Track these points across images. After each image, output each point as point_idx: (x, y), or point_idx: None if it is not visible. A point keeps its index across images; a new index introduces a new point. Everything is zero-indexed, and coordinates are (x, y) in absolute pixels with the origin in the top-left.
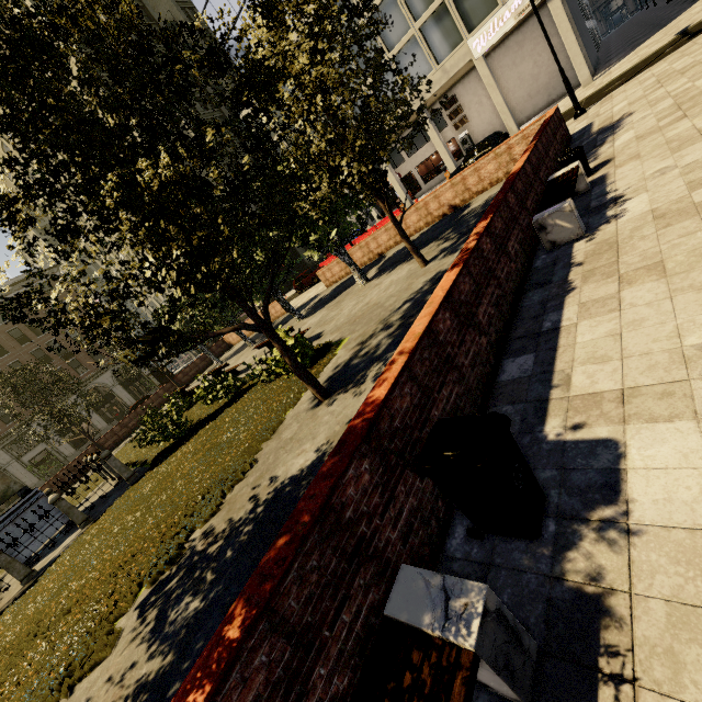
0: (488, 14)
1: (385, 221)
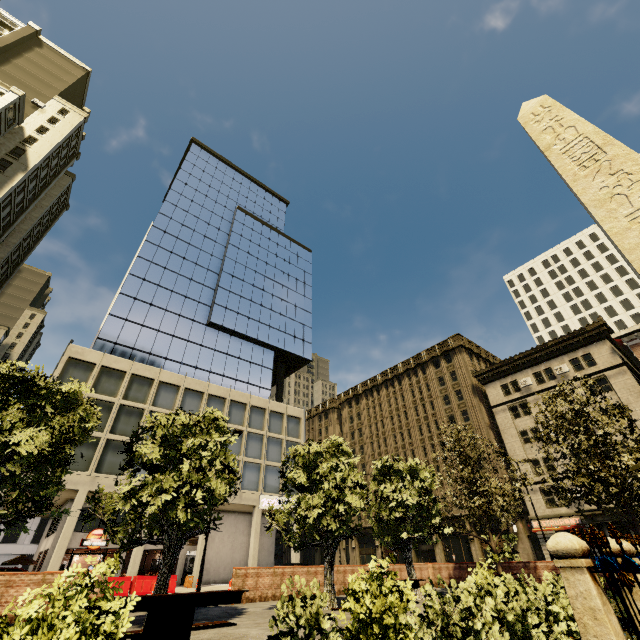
0: (273, 492)
1: (152, 578)
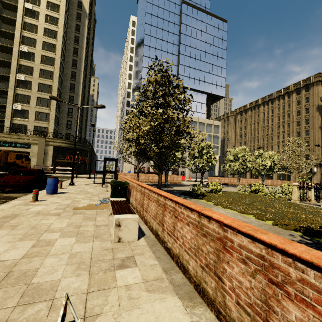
0: None
1: None
